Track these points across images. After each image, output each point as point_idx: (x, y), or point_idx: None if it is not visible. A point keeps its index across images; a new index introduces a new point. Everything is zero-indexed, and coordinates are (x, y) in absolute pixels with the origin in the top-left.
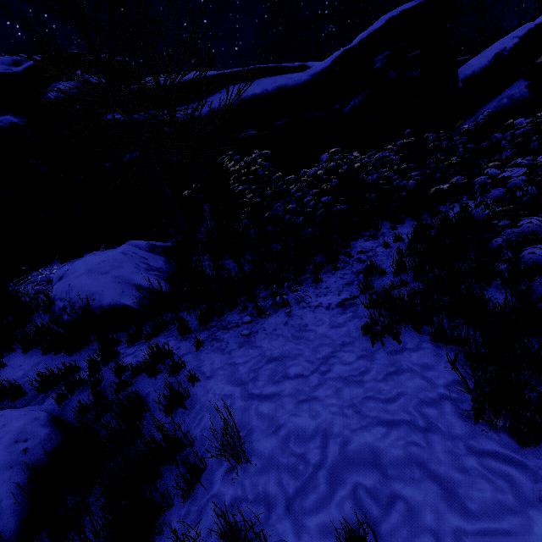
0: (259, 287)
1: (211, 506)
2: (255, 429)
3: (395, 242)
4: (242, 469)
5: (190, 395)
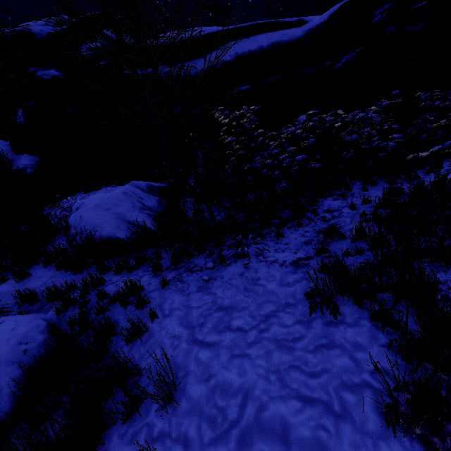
0: (228, 234)
1: (143, 433)
2: (191, 373)
3: (362, 204)
4: (173, 407)
5: (149, 329)
